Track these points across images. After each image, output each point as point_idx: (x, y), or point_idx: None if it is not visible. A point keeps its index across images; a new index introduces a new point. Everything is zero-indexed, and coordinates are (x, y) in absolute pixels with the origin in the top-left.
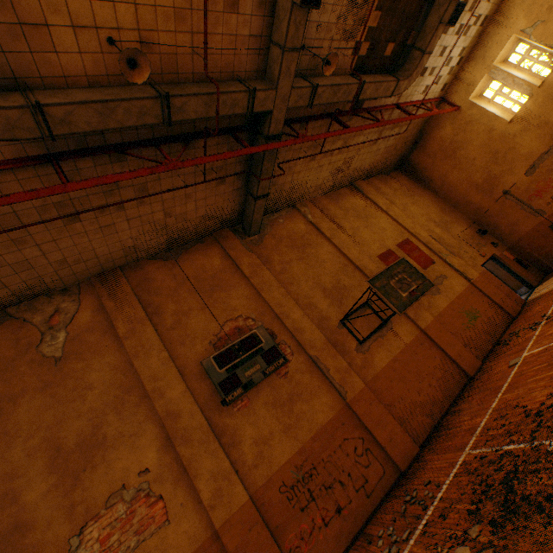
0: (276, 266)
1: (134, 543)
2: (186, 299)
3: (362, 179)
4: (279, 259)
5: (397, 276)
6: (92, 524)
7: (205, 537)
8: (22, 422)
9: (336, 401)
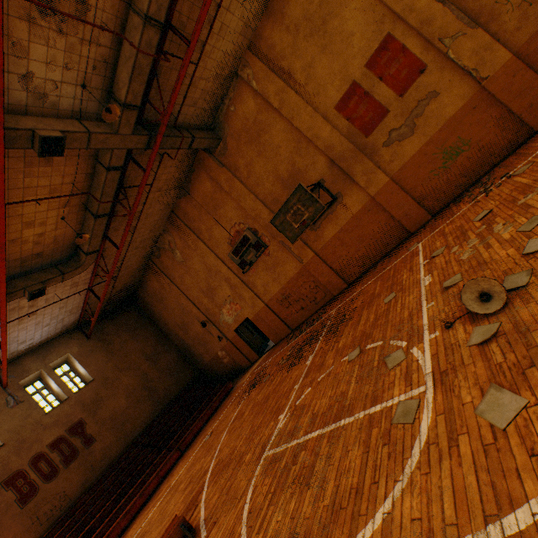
0: (243, 172)
1: (236, 314)
2: (207, 221)
3: None
4: (243, 163)
5: (293, 209)
6: (223, 309)
7: (255, 313)
8: (189, 284)
9: (298, 264)
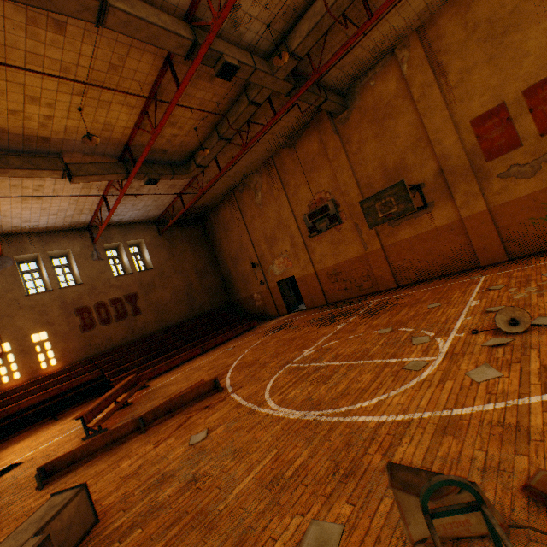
0: (352, 147)
1: (285, 269)
2: (298, 178)
3: None
4: (357, 139)
5: (385, 200)
6: (276, 260)
7: (302, 275)
8: (257, 226)
9: (361, 250)
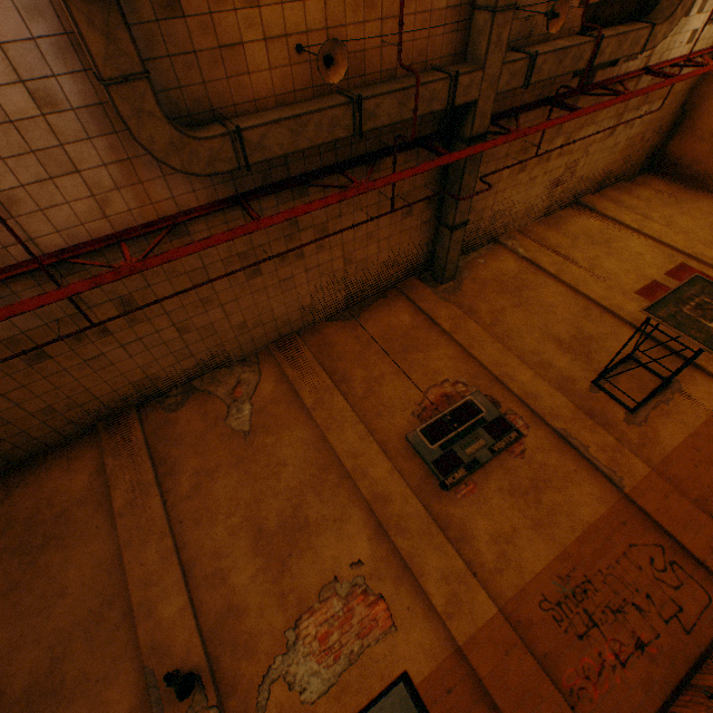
0: (483, 317)
1: (357, 648)
2: (375, 363)
3: (591, 192)
4: (486, 308)
5: (693, 301)
6: (306, 618)
7: (444, 653)
8: (220, 499)
9: (606, 491)
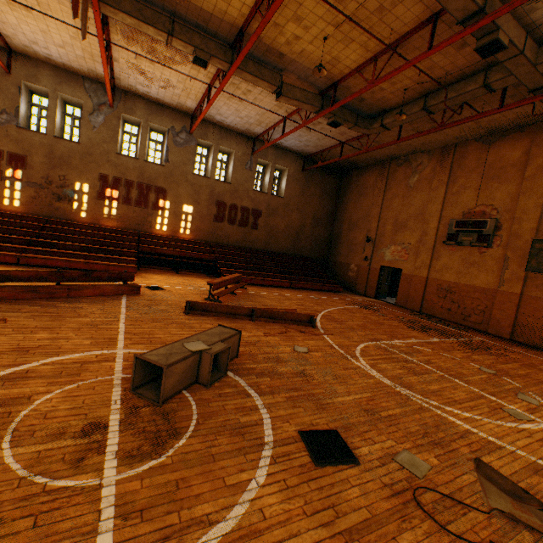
0: None
1: (397, 258)
2: (471, 179)
3: None
4: None
5: None
6: (393, 246)
7: (410, 273)
8: (393, 206)
9: (493, 284)
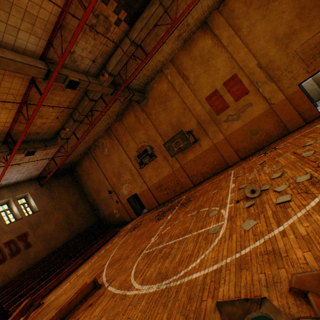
0: (153, 117)
1: (130, 190)
2: (127, 136)
3: (216, 8)
4: (154, 113)
5: (176, 141)
6: (123, 186)
7: (141, 191)
8: (108, 168)
9: (170, 170)
